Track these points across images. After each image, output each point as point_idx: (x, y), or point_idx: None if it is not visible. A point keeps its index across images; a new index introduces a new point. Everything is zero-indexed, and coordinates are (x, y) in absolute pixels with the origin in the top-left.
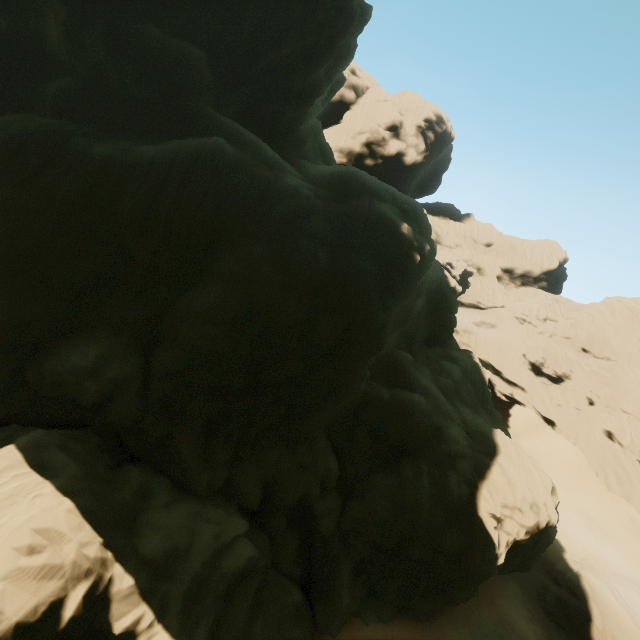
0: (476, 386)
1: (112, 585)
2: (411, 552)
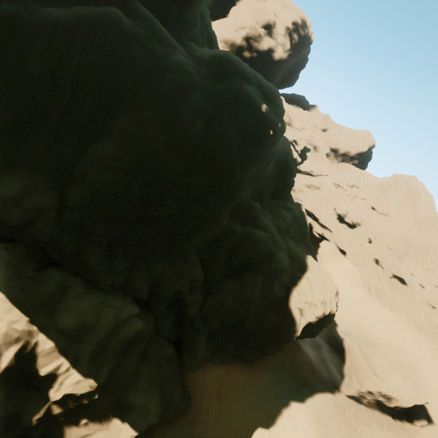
0: (300, 227)
1: (37, 347)
2: (245, 327)
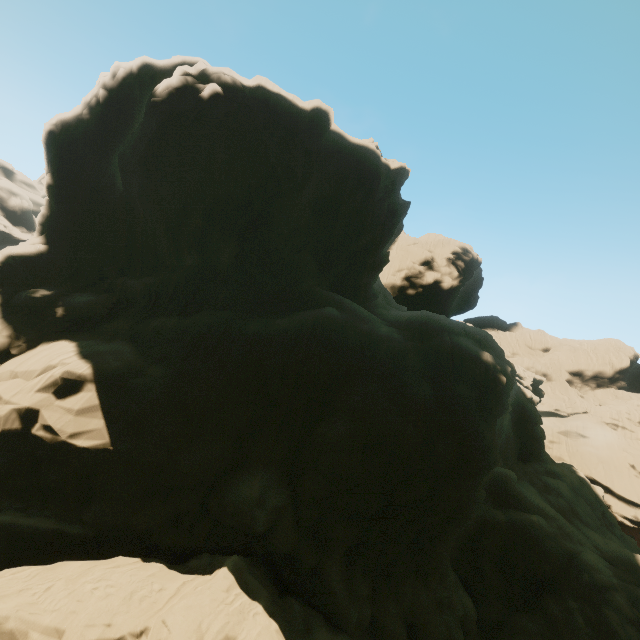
0: (592, 505)
1: None
2: None
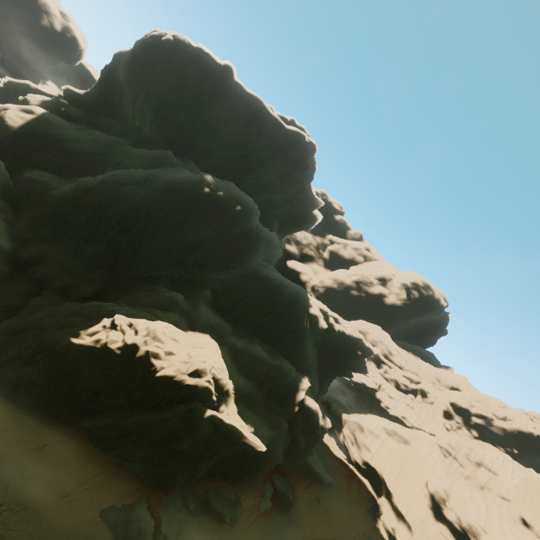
0: (275, 380)
1: None
2: (45, 318)
